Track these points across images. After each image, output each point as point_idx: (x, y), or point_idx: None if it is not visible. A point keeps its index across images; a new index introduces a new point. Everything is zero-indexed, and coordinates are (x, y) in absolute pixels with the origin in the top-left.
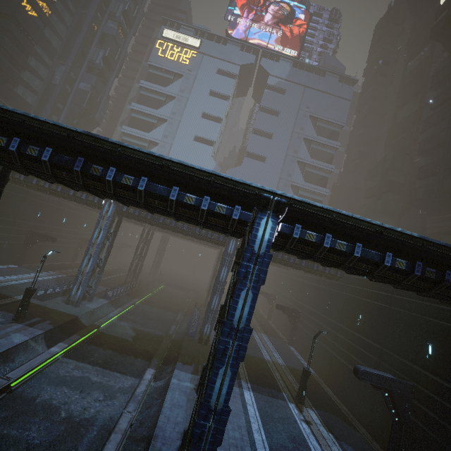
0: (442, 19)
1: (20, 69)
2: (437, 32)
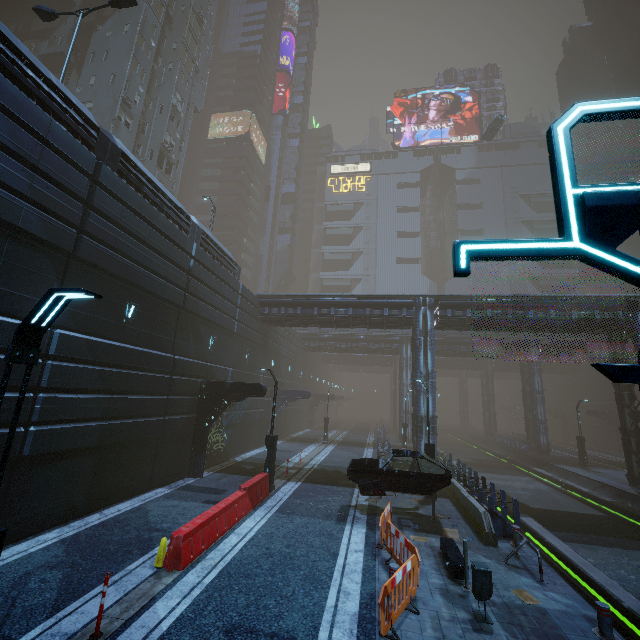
0: None
1: (241, 253)
2: None
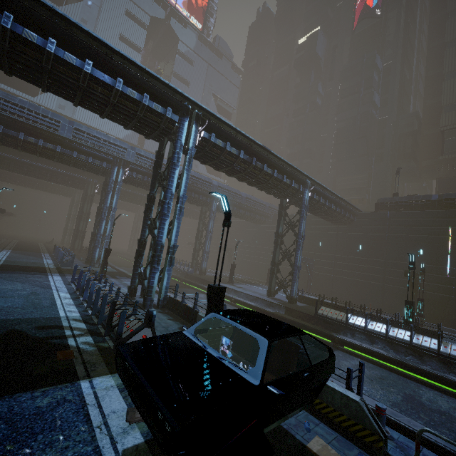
0: (300, 57)
1: None
2: (298, 65)
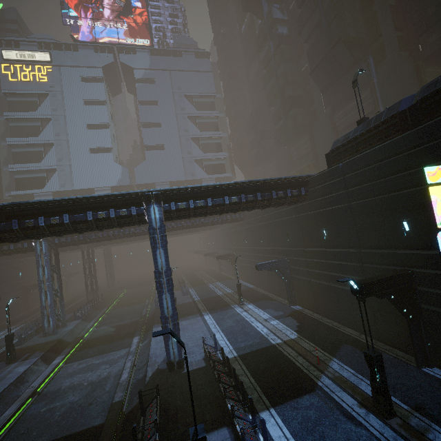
0: None
1: None
2: (245, 6)
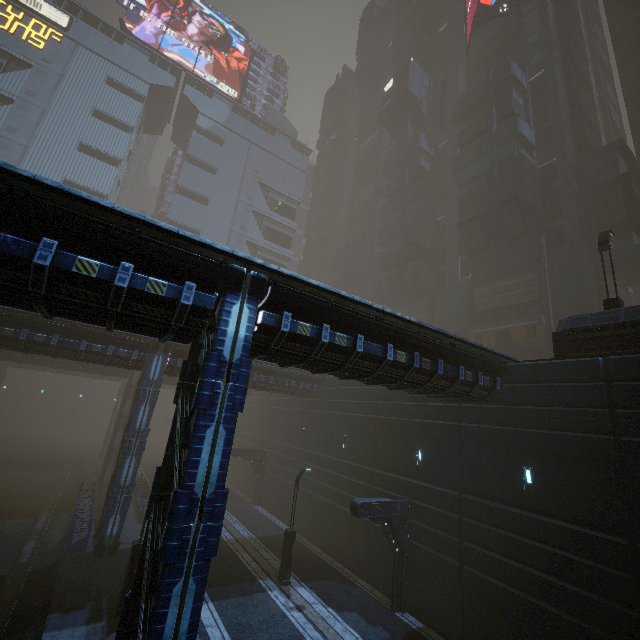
0: (388, 106)
1: None
2: (385, 119)
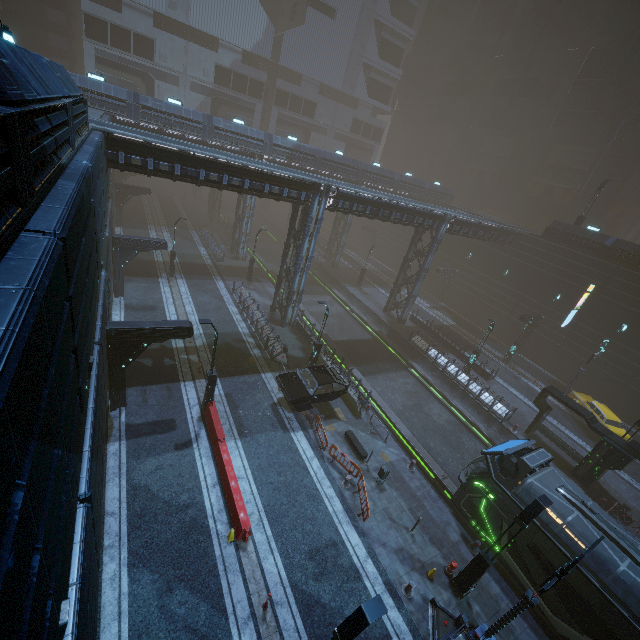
0: None
1: None
2: None
